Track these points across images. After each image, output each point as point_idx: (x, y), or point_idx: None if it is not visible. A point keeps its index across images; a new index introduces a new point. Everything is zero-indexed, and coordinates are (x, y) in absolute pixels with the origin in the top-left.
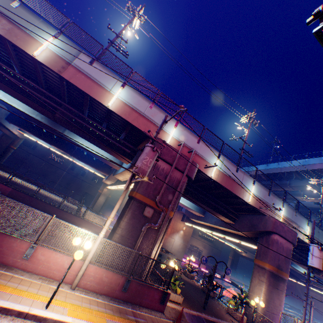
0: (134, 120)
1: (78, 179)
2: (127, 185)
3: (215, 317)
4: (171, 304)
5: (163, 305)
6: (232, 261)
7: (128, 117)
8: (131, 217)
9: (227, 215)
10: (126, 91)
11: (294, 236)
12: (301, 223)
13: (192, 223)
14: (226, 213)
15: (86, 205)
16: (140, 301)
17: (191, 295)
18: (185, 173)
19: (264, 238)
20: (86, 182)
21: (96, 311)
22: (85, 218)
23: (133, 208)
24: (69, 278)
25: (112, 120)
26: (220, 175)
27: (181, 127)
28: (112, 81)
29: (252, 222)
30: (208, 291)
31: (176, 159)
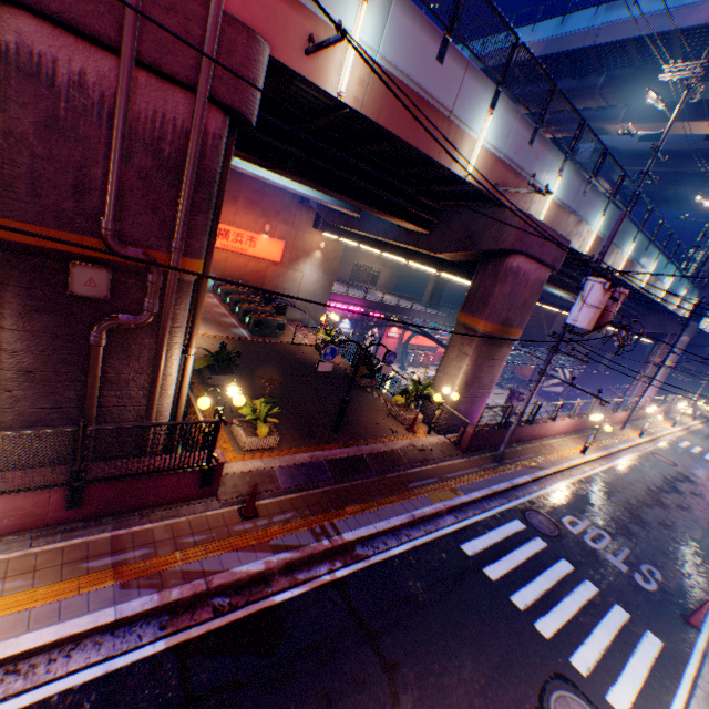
0: None
1: None
2: None
3: (357, 443)
4: (245, 463)
5: (213, 485)
6: (436, 285)
7: None
8: (29, 312)
9: (410, 216)
10: None
11: (561, 251)
12: (590, 212)
13: (337, 234)
14: (407, 210)
15: None
16: (141, 503)
17: (315, 408)
18: (203, 96)
19: (489, 268)
20: None
21: None
22: None
23: (18, 280)
24: None
25: None
26: (377, 87)
27: None
28: None
29: (469, 230)
30: (344, 405)
31: (129, 14)
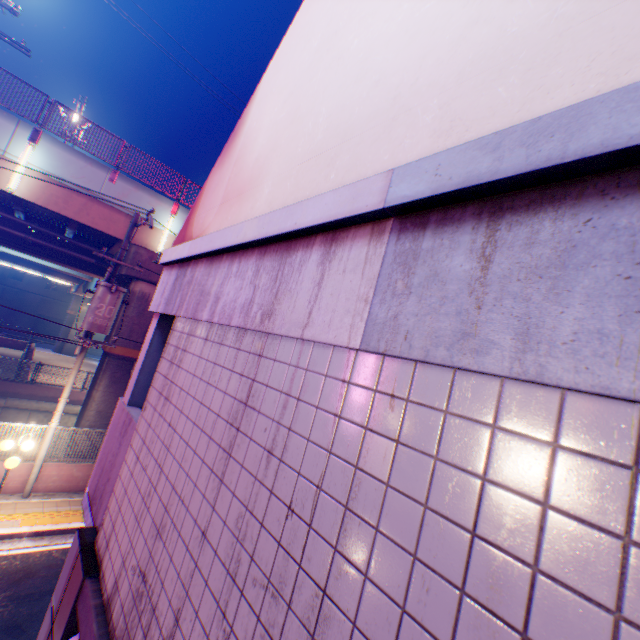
0: (81, 212)
1: (10, 289)
2: (82, 347)
3: None
4: None
5: None
6: None
7: (67, 209)
8: (112, 383)
9: None
10: (47, 151)
11: None
12: None
13: None
14: None
15: (48, 341)
16: None
17: None
18: None
19: None
20: (34, 295)
21: (68, 511)
22: (39, 383)
23: (113, 369)
24: (18, 487)
25: (35, 207)
26: None
27: (187, 213)
28: (2, 128)
29: None
30: None
31: None
